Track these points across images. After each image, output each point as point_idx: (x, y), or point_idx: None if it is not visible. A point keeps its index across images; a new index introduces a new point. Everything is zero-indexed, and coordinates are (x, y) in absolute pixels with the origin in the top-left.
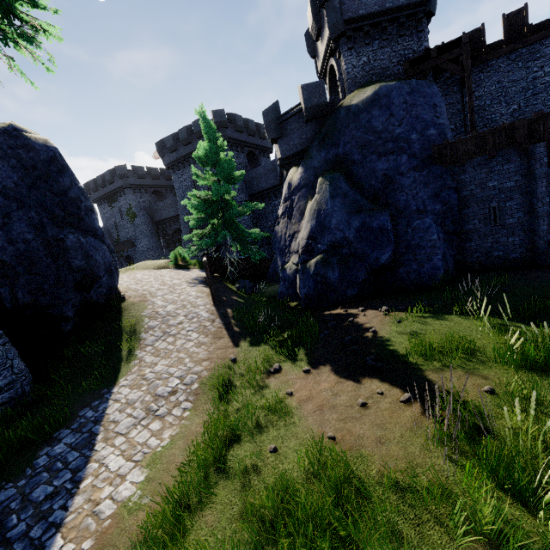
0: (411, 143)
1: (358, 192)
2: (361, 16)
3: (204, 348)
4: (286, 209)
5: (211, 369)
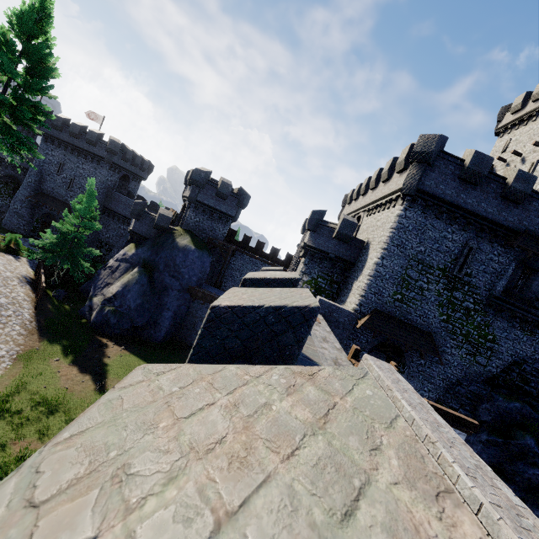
0: (184, 279)
1: (151, 286)
2: (205, 203)
3: (23, 338)
4: (114, 266)
5: (25, 351)
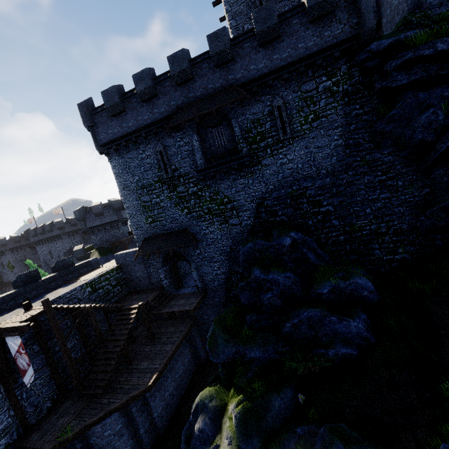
0: None
1: None
2: (94, 226)
3: None
4: None
5: None
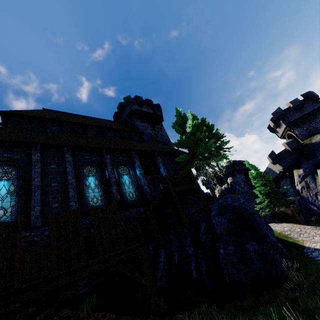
0: None
1: None
2: (297, 118)
3: None
4: (303, 185)
5: None
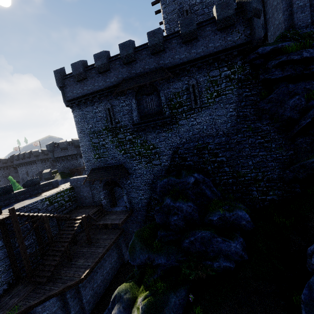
0: None
1: None
2: (59, 157)
3: None
4: None
5: None
